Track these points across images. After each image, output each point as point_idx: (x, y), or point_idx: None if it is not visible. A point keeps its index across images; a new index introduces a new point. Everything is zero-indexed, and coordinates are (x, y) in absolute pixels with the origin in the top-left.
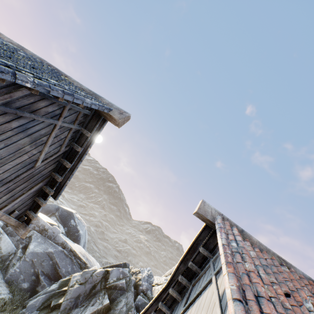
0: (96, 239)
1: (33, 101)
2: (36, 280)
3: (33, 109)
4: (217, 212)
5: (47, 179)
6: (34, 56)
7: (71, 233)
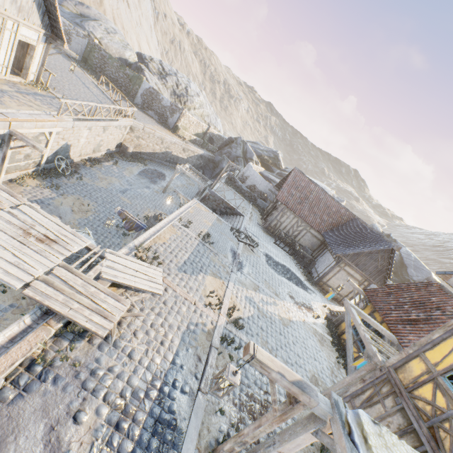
0: None
1: (370, 251)
2: None
3: (371, 253)
4: (434, 280)
5: (385, 272)
6: (375, 231)
7: None
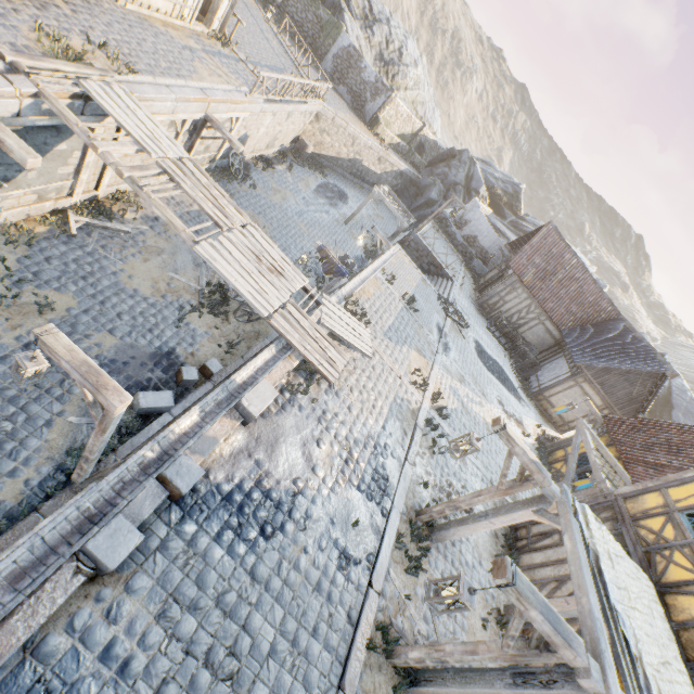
0: None
1: (628, 370)
2: None
3: (628, 373)
4: None
5: (639, 404)
6: (646, 343)
7: None
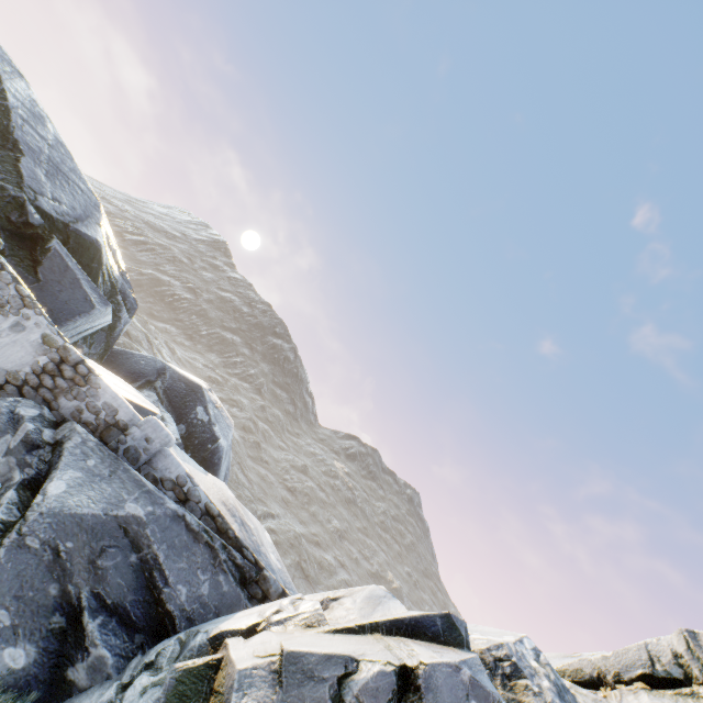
0: (243, 457)
1: None
2: (67, 632)
3: None
4: None
5: None
6: None
7: (197, 443)
